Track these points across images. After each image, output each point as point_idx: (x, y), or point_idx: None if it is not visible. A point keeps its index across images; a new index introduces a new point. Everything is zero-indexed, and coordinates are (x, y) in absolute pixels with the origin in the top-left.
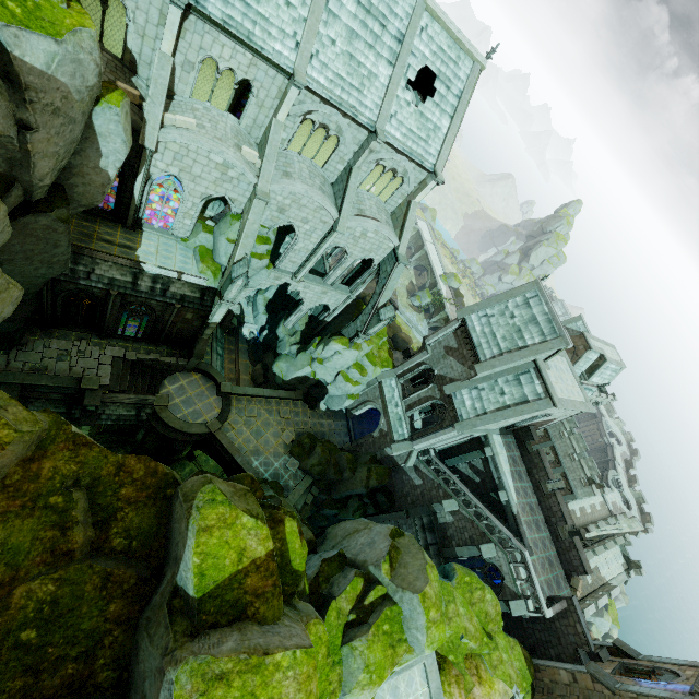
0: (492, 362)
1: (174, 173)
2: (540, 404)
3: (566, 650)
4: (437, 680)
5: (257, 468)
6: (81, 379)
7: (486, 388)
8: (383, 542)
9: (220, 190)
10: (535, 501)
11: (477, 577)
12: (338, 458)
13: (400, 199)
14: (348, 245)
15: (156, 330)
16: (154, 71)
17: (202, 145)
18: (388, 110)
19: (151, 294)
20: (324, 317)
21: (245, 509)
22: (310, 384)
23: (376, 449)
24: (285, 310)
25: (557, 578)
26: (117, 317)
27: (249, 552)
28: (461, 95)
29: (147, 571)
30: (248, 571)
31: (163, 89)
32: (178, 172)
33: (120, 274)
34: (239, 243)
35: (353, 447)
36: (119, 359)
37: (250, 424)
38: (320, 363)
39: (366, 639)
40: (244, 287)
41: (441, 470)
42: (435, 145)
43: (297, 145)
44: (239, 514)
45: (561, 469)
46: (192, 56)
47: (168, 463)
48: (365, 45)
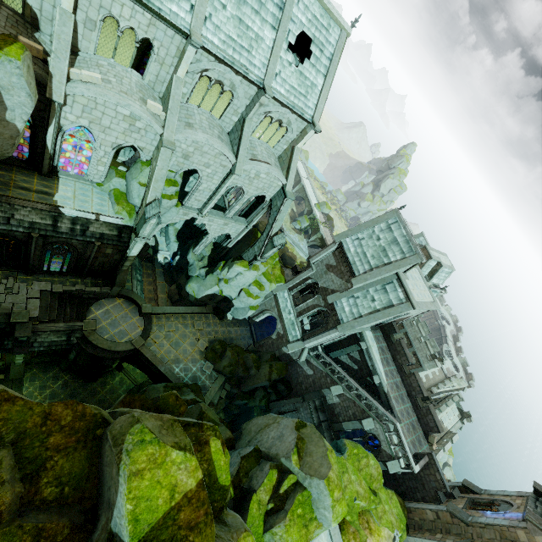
0: (364, 276)
1: (84, 124)
2: (402, 307)
3: (429, 493)
4: (339, 541)
5: (178, 373)
6: (10, 314)
7: (360, 296)
8: (291, 435)
9: (129, 140)
10: (399, 380)
11: (363, 448)
12: (244, 358)
13: (285, 145)
14: (245, 184)
15: (80, 264)
16: (56, 27)
17: (109, 99)
18: (273, 69)
19: (71, 234)
20: (227, 244)
21: (173, 443)
22: (218, 300)
23: (275, 348)
24: (193, 238)
25: (419, 437)
26: (41, 255)
27: (180, 487)
28: (332, 58)
29: (81, 517)
30: (181, 506)
31: (66, 44)
32: (88, 123)
33: (40, 218)
34: (150, 186)
35: (256, 347)
36: (46, 293)
37: (170, 337)
38: (226, 282)
39: (284, 525)
40: (157, 225)
41: (328, 362)
42: (312, 100)
43: (194, 99)
44: (168, 451)
45: (413, 349)
46: (93, 14)
47: (100, 376)
48: (252, 10)
